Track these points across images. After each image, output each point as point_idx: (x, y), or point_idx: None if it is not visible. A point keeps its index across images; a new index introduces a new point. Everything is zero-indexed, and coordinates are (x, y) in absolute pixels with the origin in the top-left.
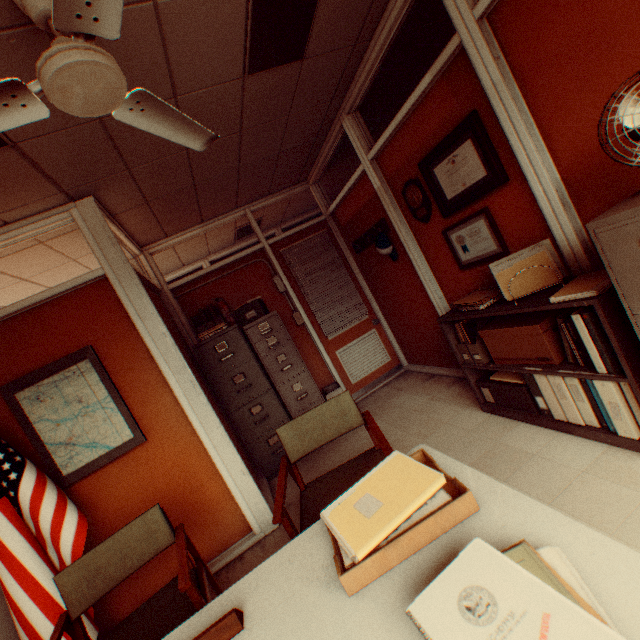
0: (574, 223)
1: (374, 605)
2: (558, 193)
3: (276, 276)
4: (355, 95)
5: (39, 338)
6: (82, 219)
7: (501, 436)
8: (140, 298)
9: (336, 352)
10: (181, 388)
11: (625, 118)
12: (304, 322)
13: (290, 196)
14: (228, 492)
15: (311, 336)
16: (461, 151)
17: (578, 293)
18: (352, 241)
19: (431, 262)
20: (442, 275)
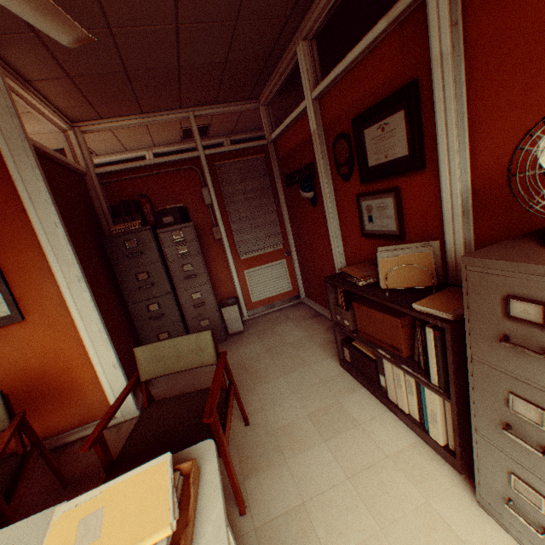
0: (467, 234)
1: None
2: (463, 199)
3: (205, 188)
4: (314, 20)
5: None
6: None
7: (343, 395)
8: (35, 182)
9: (245, 271)
10: (66, 280)
11: (544, 154)
12: (222, 237)
13: (238, 111)
14: (99, 379)
15: (226, 252)
16: (393, 120)
17: (438, 311)
18: (285, 174)
19: (341, 219)
20: (347, 235)
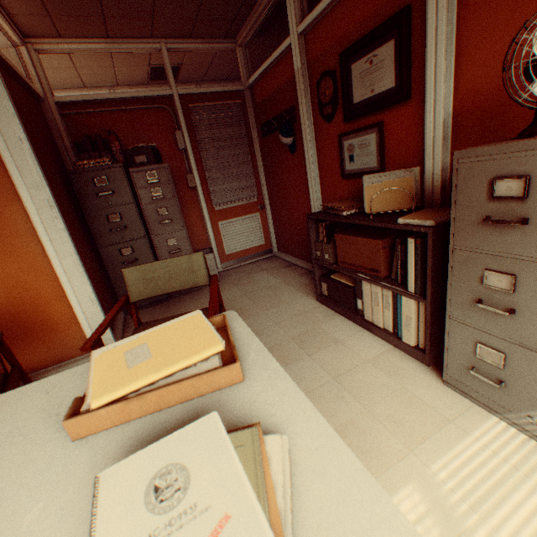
0: (445, 160)
1: (89, 456)
2: (445, 125)
3: (179, 131)
4: None
5: None
6: None
7: (322, 322)
8: None
9: (219, 223)
10: (35, 205)
11: None
12: (196, 186)
13: (214, 50)
14: (74, 315)
15: (200, 201)
16: (382, 52)
17: (421, 220)
18: (262, 123)
19: (321, 164)
20: (326, 179)
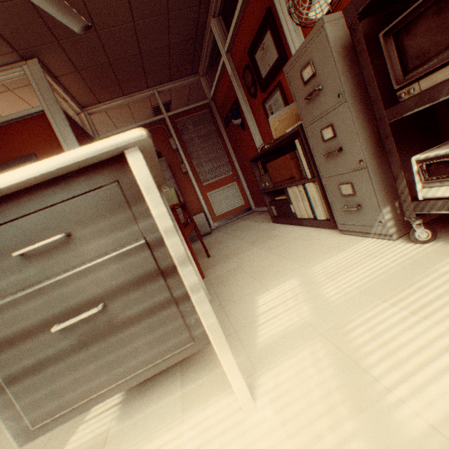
0: None
1: None
2: None
3: (171, 138)
4: (215, 2)
5: (4, 145)
6: (30, 73)
7: (271, 231)
8: (65, 128)
9: (207, 194)
10: None
11: None
12: (188, 171)
13: (186, 84)
14: None
15: (192, 181)
16: (266, 40)
17: (296, 124)
18: (224, 119)
19: (260, 128)
20: (265, 137)
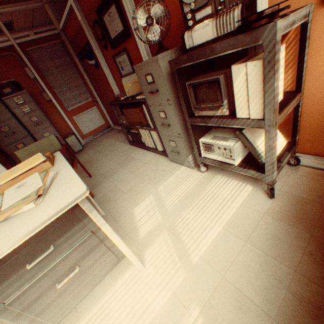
0: None
1: None
2: (146, 48)
3: (26, 67)
4: None
5: None
6: None
7: (131, 153)
8: None
9: (74, 118)
10: None
11: (139, 20)
12: (51, 99)
13: (30, 9)
14: None
15: (57, 108)
16: (112, 11)
17: (143, 96)
18: (77, 52)
19: (112, 73)
20: (117, 81)
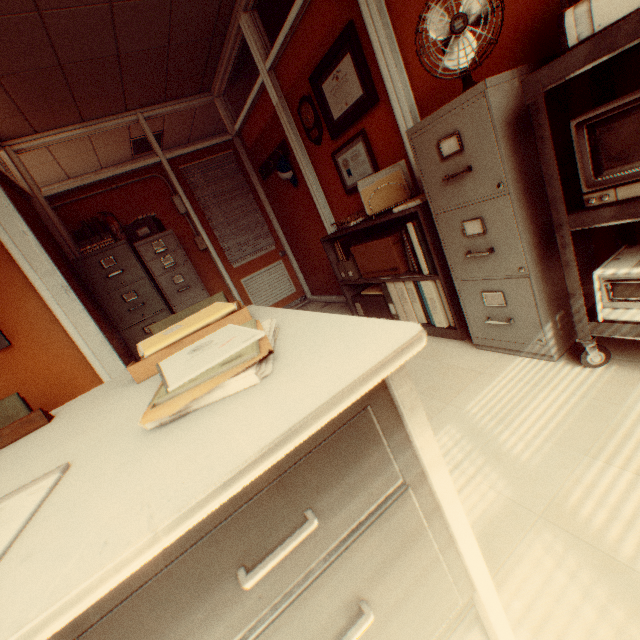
0: None
1: (151, 381)
2: (412, 115)
3: (176, 196)
4: None
5: None
6: None
7: None
8: None
9: (242, 281)
10: (51, 293)
11: (432, 29)
12: (208, 248)
13: (192, 107)
14: None
15: (215, 263)
16: (343, 67)
17: (410, 203)
18: (259, 166)
19: (325, 188)
20: (334, 202)
